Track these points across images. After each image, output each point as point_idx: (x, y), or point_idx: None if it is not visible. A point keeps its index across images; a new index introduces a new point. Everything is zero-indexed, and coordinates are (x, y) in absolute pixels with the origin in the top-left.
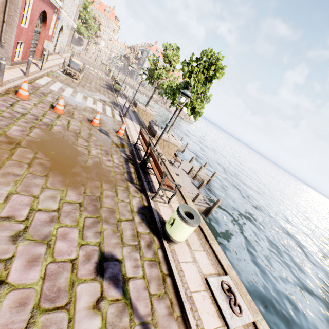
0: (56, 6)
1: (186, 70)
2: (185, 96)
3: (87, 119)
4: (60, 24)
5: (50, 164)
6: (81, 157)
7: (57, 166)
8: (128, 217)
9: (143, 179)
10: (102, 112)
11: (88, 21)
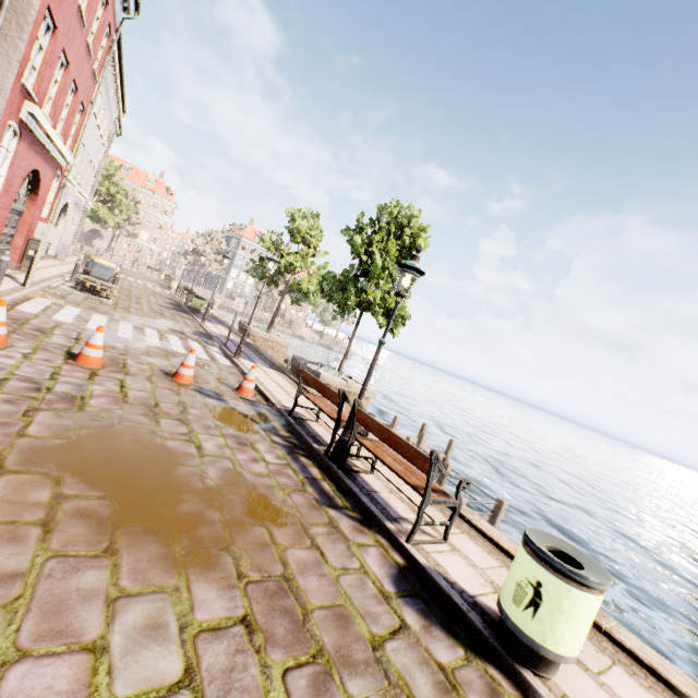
0: (60, 165)
1: (360, 241)
2: (413, 273)
3: (160, 371)
4: (63, 200)
5: (109, 509)
6: (187, 466)
7: (132, 508)
8: (389, 620)
9: (355, 488)
10: (185, 353)
11: (114, 198)
